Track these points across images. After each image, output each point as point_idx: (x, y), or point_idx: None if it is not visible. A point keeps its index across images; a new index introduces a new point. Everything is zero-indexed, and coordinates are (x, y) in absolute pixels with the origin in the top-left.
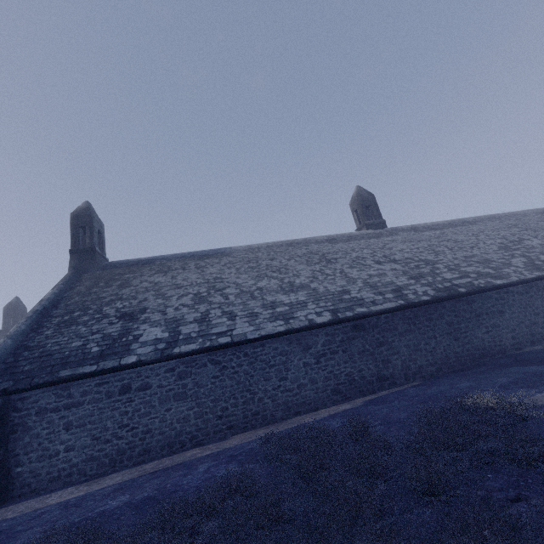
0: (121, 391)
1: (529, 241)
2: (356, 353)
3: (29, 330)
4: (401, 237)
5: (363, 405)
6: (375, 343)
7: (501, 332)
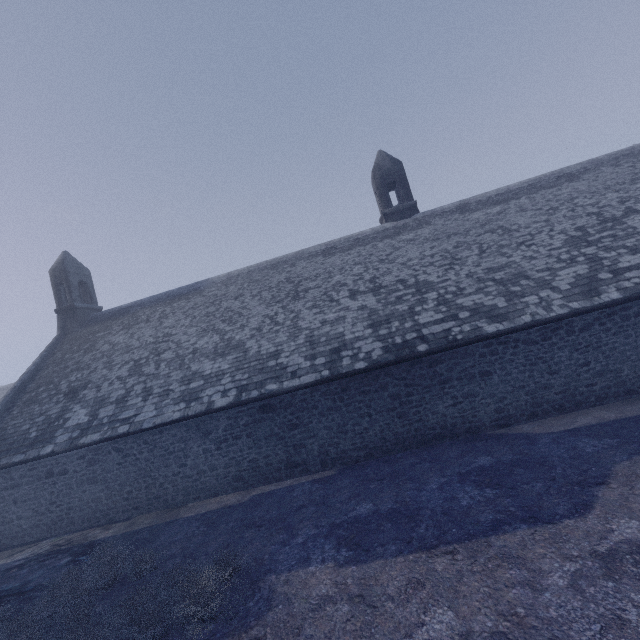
0: (47, 475)
1: (639, 218)
2: (263, 437)
3: (4, 409)
4: (430, 230)
5: (243, 503)
6: (286, 426)
7: (479, 404)
